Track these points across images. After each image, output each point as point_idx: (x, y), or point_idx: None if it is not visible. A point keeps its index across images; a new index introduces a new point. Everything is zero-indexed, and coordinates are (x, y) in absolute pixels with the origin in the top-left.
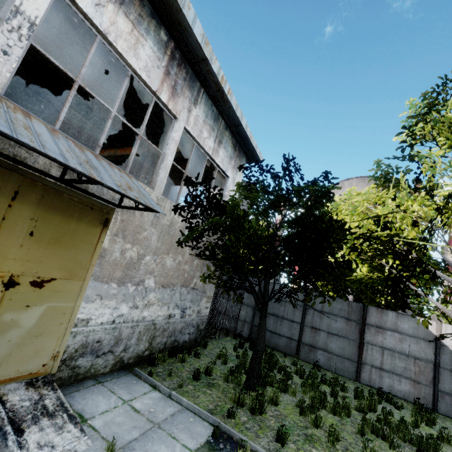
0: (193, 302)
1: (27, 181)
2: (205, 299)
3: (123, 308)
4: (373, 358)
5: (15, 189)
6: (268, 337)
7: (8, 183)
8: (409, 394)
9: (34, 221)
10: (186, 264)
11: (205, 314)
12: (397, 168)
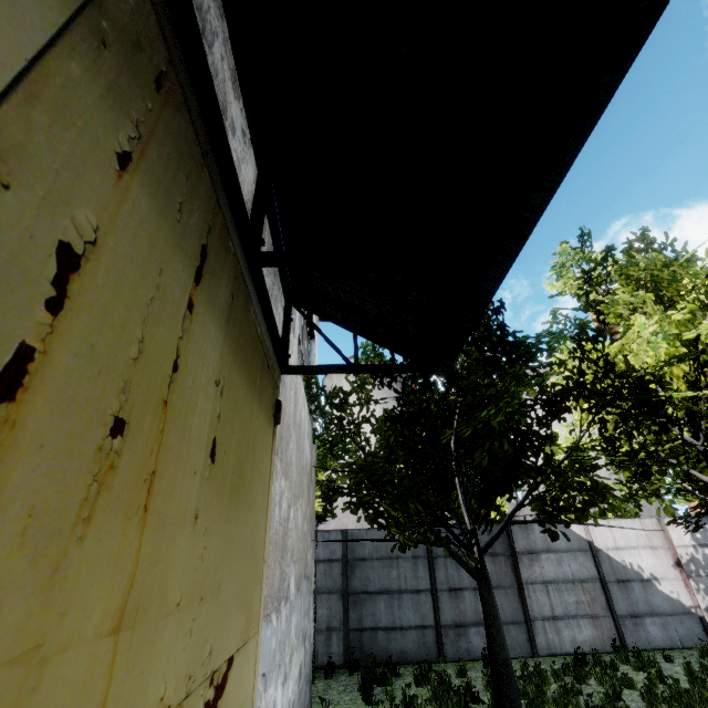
0: (308, 614)
1: (217, 222)
2: (311, 600)
3: (277, 696)
4: (540, 605)
5: (201, 237)
6: (384, 644)
7: (192, 200)
8: (594, 641)
9: (217, 392)
10: (305, 519)
11: (311, 639)
12: (575, 320)
